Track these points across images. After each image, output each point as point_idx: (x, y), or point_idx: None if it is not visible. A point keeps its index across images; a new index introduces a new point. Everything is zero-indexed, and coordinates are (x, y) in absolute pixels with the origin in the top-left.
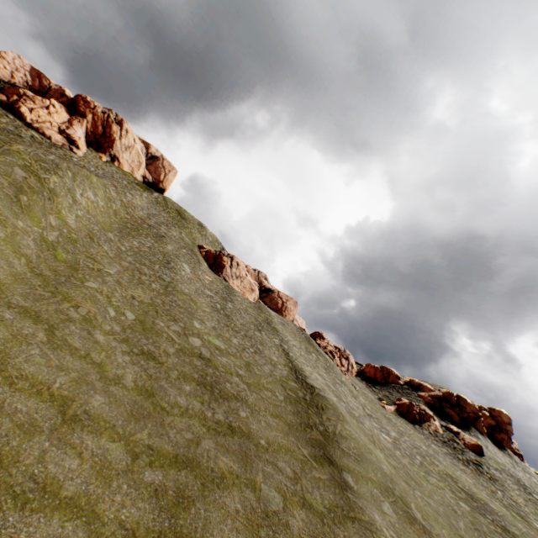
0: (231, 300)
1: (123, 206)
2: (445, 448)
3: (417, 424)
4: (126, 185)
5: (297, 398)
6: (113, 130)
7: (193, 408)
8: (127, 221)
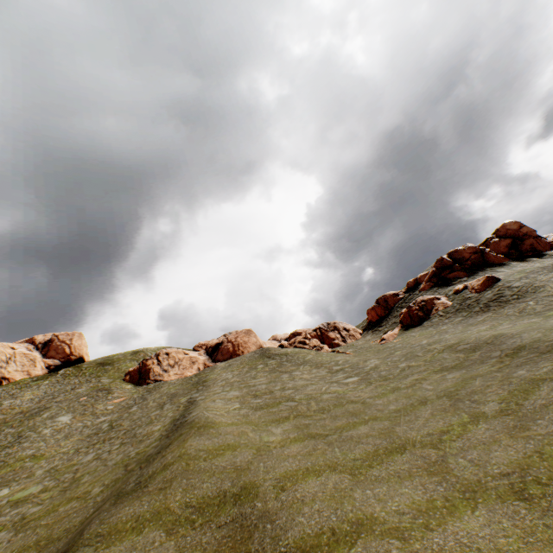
0: (143, 400)
1: None
2: (459, 316)
3: (425, 320)
4: (13, 393)
5: (135, 466)
6: None
7: None
8: None
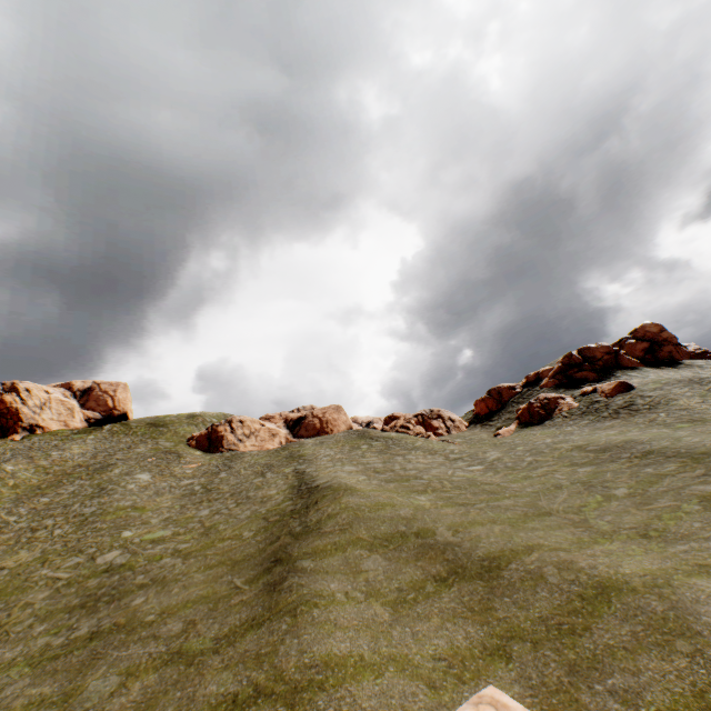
0: (229, 468)
1: (41, 470)
2: (585, 420)
3: (546, 420)
4: (56, 445)
5: (280, 518)
6: (8, 402)
7: (29, 652)
8: (43, 484)
